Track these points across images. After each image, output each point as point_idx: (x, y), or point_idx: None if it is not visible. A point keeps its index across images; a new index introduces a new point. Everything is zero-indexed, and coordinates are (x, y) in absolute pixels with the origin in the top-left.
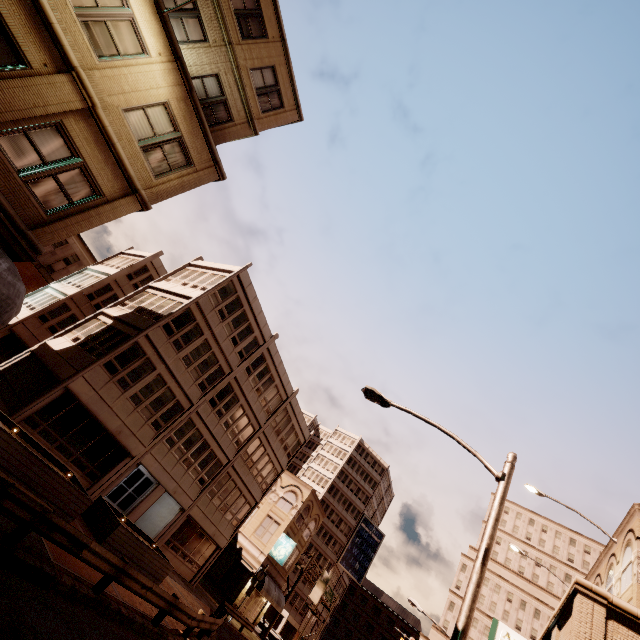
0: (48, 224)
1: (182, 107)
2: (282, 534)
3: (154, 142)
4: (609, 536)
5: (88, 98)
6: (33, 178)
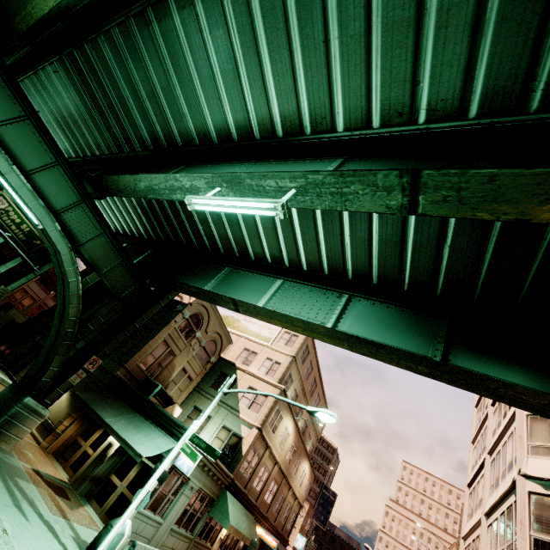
0: (290, 533)
1: (310, 473)
2: (298, 533)
3: (305, 489)
4: (447, 549)
5: (298, 499)
6: (289, 526)
